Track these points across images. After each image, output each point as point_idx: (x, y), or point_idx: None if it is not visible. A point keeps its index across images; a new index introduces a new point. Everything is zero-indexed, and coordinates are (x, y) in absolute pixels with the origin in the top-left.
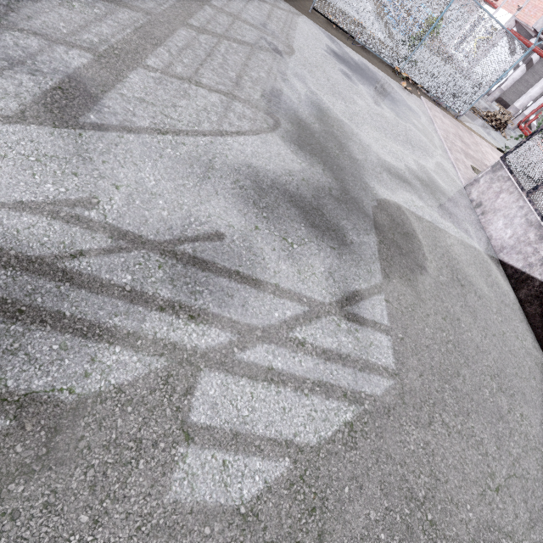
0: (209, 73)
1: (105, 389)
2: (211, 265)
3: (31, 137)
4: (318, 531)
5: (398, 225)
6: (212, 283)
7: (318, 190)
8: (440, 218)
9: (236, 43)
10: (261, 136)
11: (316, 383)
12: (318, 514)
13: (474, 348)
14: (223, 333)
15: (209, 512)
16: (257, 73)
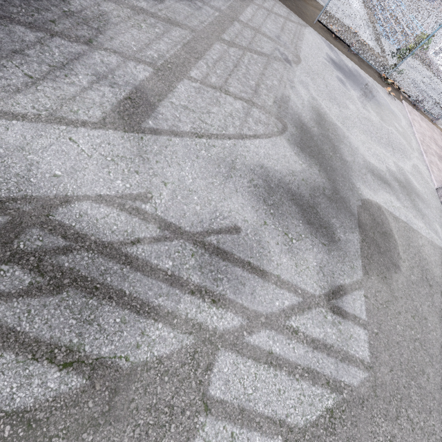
0: (235, 82)
1: (150, 360)
2: (230, 255)
3: (109, 140)
4: None
5: (378, 224)
6: (230, 272)
7: (314, 189)
8: (414, 219)
9: (256, 54)
10: (272, 139)
11: (305, 370)
12: None
13: (438, 347)
14: (236, 317)
15: None
16: (271, 81)
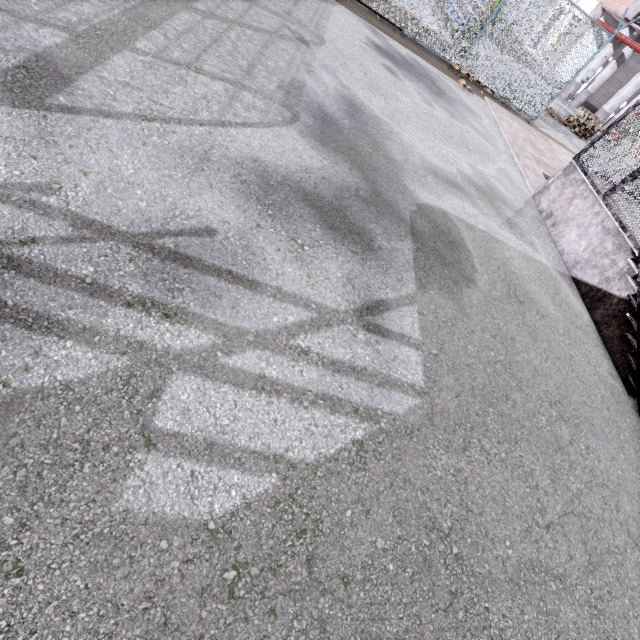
0: (214, 60)
1: (49, 385)
2: (197, 262)
3: None
4: (307, 555)
5: (442, 232)
6: (196, 281)
7: (342, 190)
8: (498, 228)
9: (251, 30)
10: (274, 129)
11: (319, 396)
12: (309, 537)
13: (531, 371)
14: (205, 334)
15: (168, 524)
16: (275, 63)
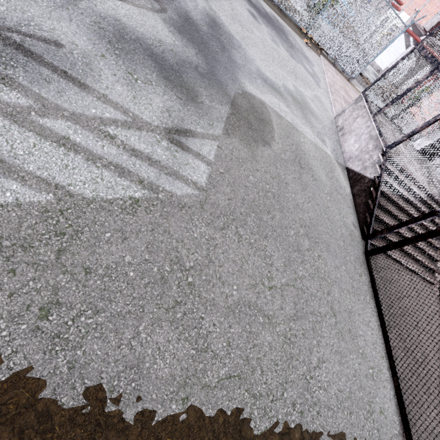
0: None
1: None
2: (37, 56)
3: None
4: (60, 248)
5: (256, 112)
6: (31, 67)
7: (184, 62)
8: (301, 124)
9: None
10: (142, 10)
11: (112, 164)
12: (66, 238)
13: (294, 204)
14: (25, 99)
15: None
16: None
